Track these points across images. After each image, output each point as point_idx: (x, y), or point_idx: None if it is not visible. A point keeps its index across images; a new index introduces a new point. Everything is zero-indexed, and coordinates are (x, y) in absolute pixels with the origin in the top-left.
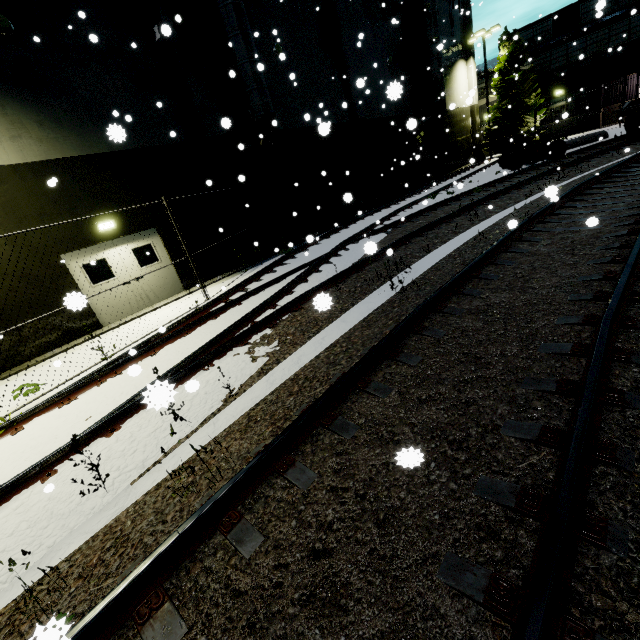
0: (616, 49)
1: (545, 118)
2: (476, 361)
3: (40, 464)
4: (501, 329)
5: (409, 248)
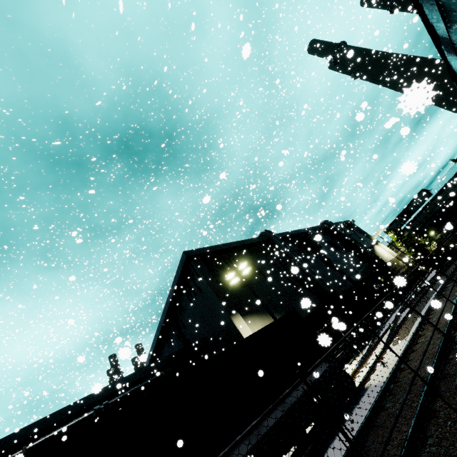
0: (439, 211)
1: (437, 243)
2: (453, 290)
3: (381, 351)
4: (455, 286)
5: (423, 300)
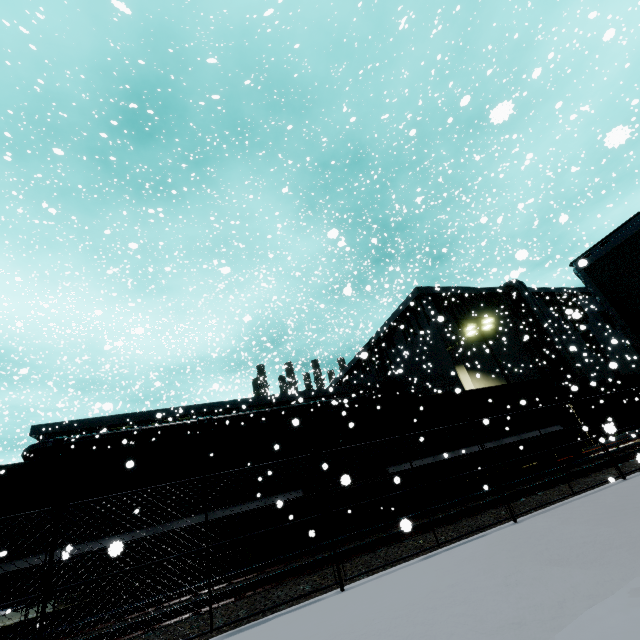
0: None
1: None
2: None
3: (621, 441)
4: None
5: None
